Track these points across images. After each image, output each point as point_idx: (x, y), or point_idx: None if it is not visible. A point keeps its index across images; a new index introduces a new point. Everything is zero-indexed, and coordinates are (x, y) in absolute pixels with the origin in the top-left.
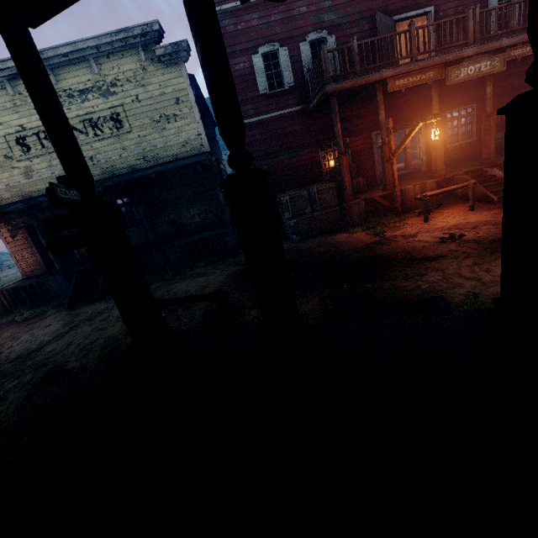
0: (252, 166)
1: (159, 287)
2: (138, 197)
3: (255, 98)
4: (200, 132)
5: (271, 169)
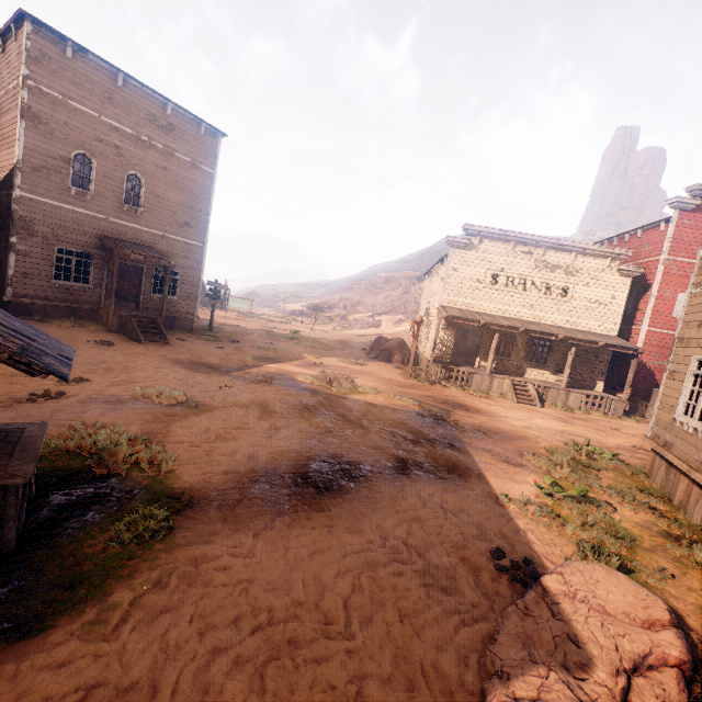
0: (639, 360)
1: (588, 418)
2: (575, 349)
3: (666, 318)
4: (616, 322)
5: (652, 368)
